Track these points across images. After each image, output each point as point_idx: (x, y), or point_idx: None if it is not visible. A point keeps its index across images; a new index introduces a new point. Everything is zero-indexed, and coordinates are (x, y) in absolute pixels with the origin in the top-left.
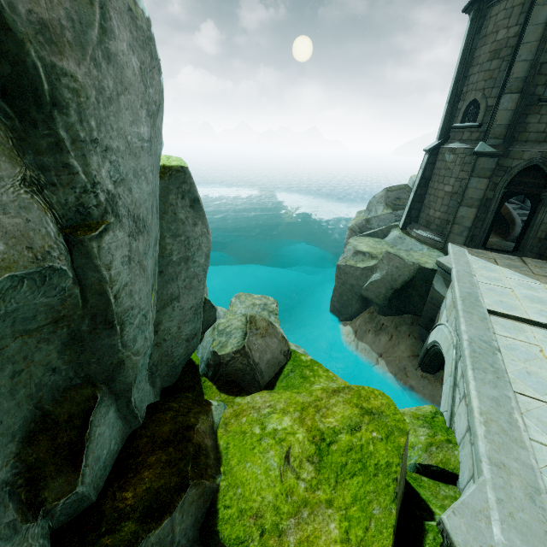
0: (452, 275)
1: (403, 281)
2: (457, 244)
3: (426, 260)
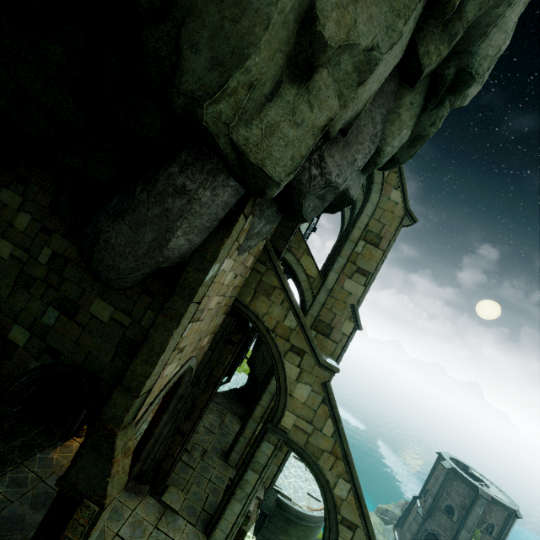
0: None
1: None
2: None
3: None
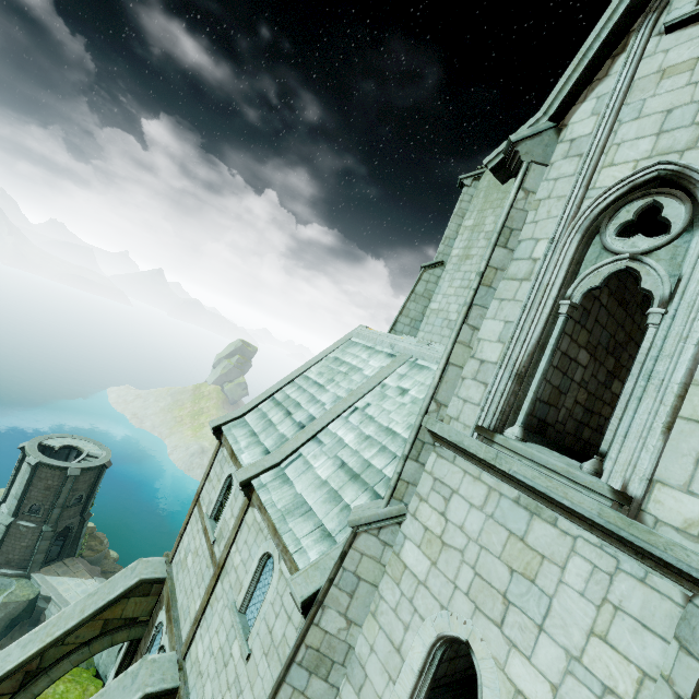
0: (56, 601)
1: (20, 612)
2: (36, 571)
3: (27, 592)
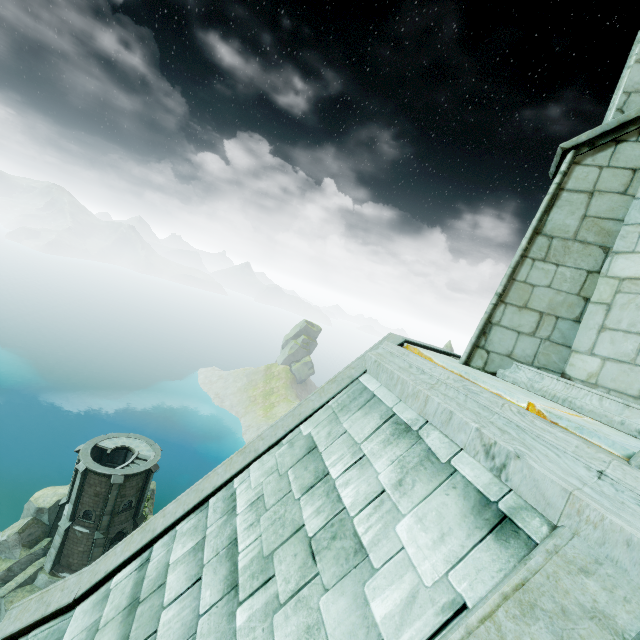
0: None
1: None
2: None
3: None
